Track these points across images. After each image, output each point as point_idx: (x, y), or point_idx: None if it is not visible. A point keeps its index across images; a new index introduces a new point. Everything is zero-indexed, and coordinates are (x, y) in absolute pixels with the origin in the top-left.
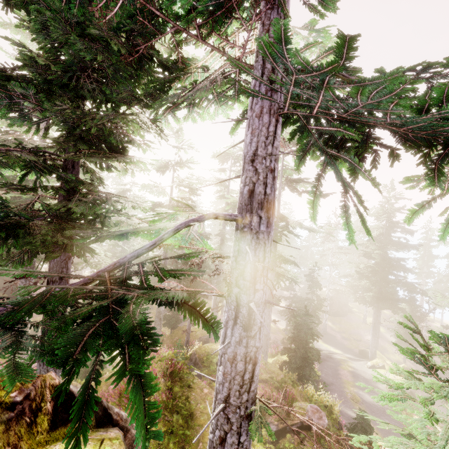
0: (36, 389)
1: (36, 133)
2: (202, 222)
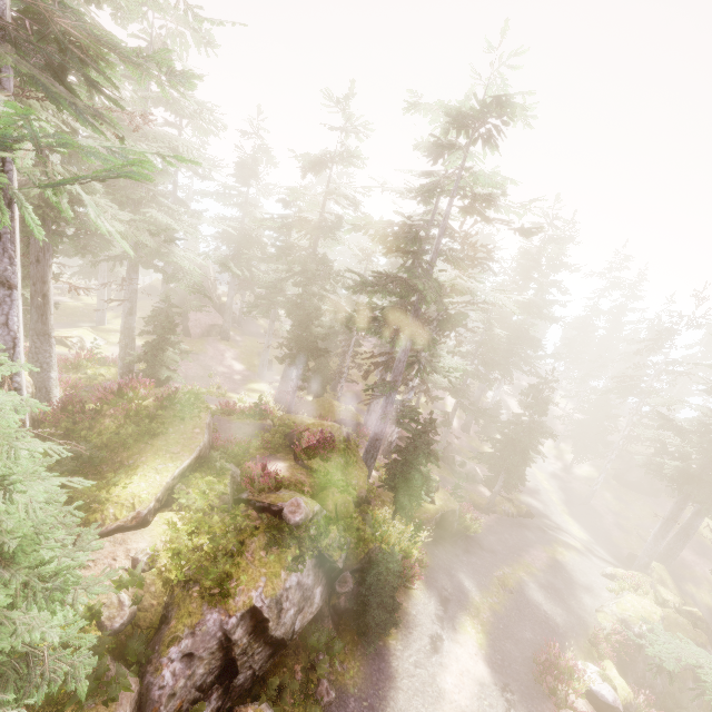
0: None
1: None
2: None
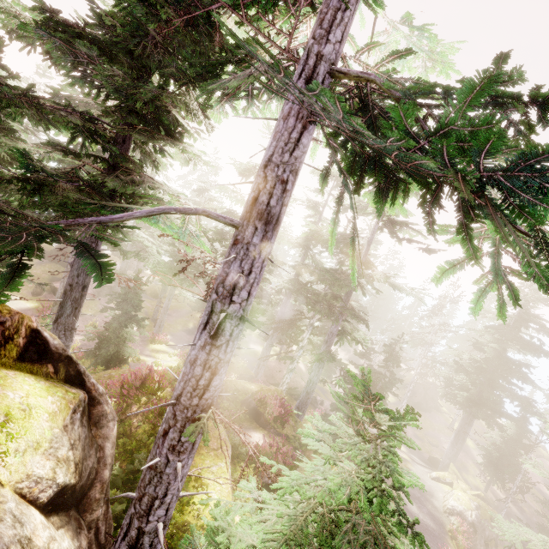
0: (12, 321)
1: (96, 98)
2: (188, 214)
